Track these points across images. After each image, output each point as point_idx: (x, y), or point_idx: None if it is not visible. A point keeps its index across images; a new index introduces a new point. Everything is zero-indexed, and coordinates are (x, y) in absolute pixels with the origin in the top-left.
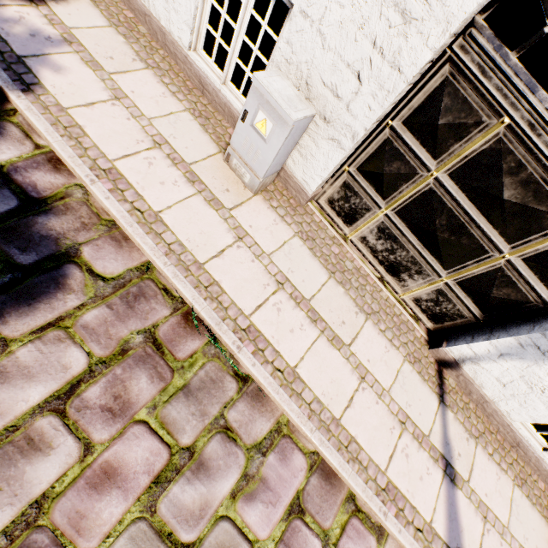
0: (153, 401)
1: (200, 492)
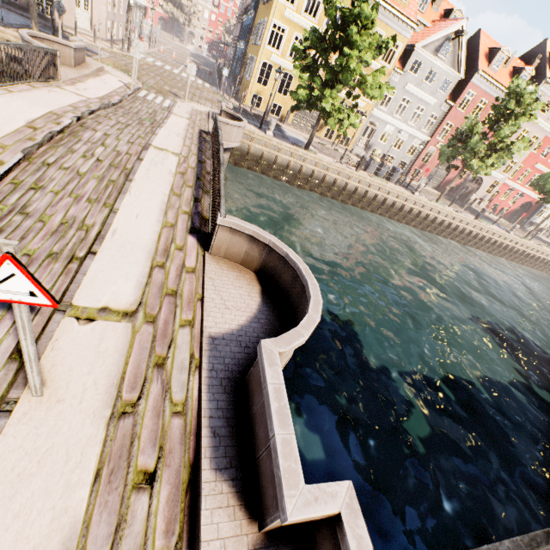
0: None
1: None
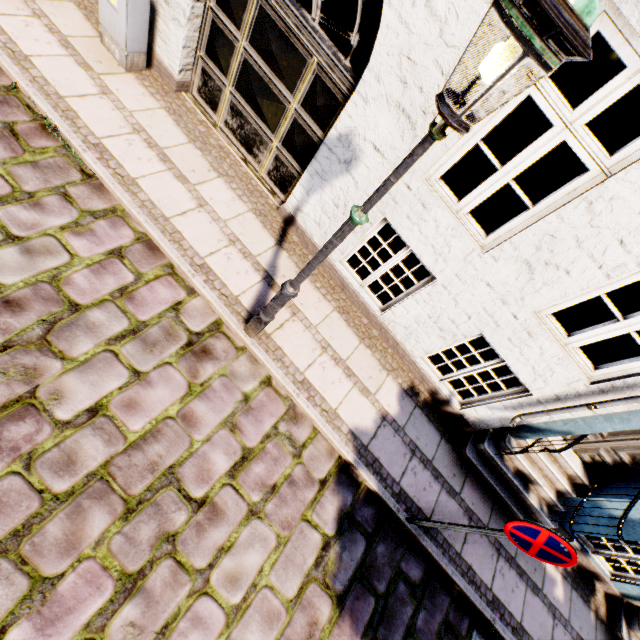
0: (4, 160)
1: (35, 217)
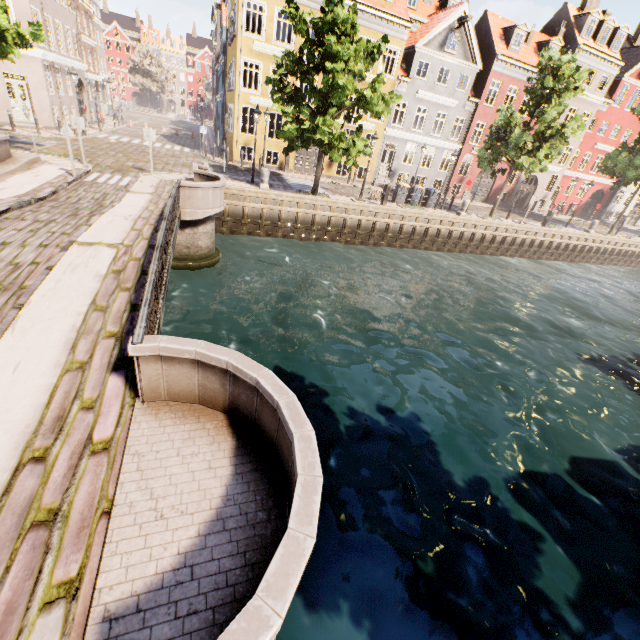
0: None
1: None
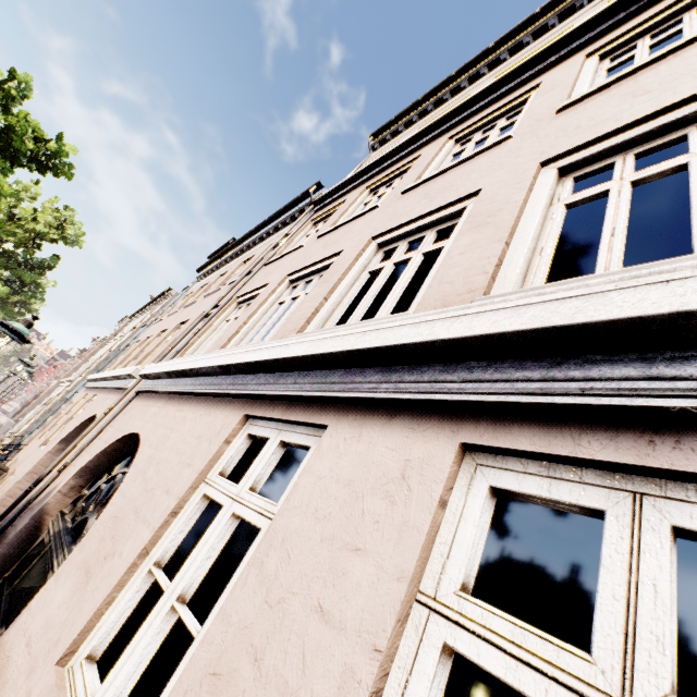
0: None
1: None
